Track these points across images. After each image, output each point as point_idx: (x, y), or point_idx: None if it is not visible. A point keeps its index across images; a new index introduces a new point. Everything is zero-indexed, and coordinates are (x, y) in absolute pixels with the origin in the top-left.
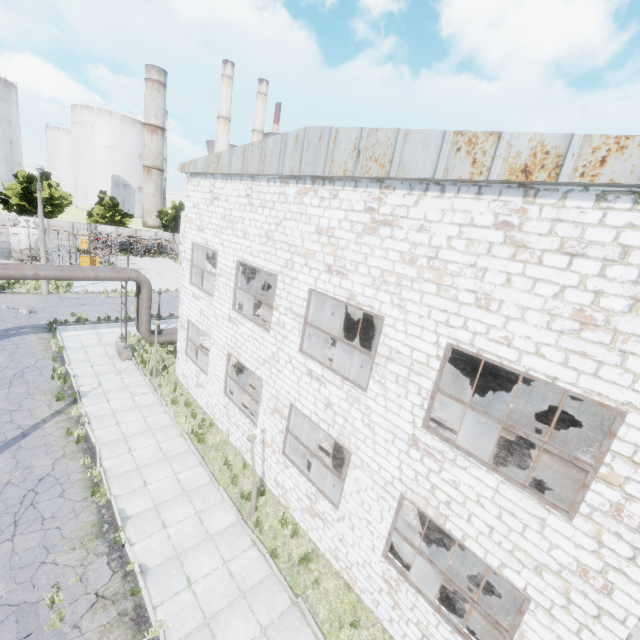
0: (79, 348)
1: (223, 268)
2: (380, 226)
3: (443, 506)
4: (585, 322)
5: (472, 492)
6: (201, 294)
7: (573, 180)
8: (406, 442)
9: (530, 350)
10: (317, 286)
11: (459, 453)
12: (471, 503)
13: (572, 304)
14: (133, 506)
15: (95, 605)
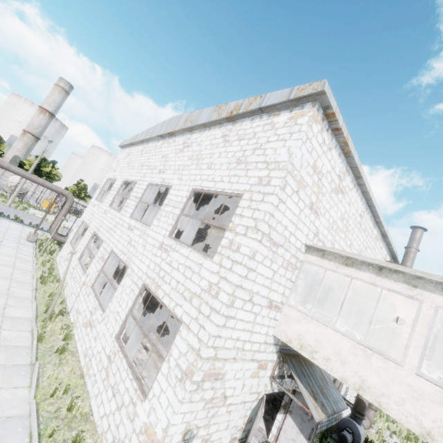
0: (4, 227)
1: (115, 186)
2: (185, 148)
3: (160, 280)
4: (239, 162)
5: (177, 263)
6: (97, 203)
7: (242, 111)
8: (157, 247)
9: (219, 180)
10: (152, 181)
11: (178, 243)
12: (174, 271)
13: (237, 157)
14: None
15: None
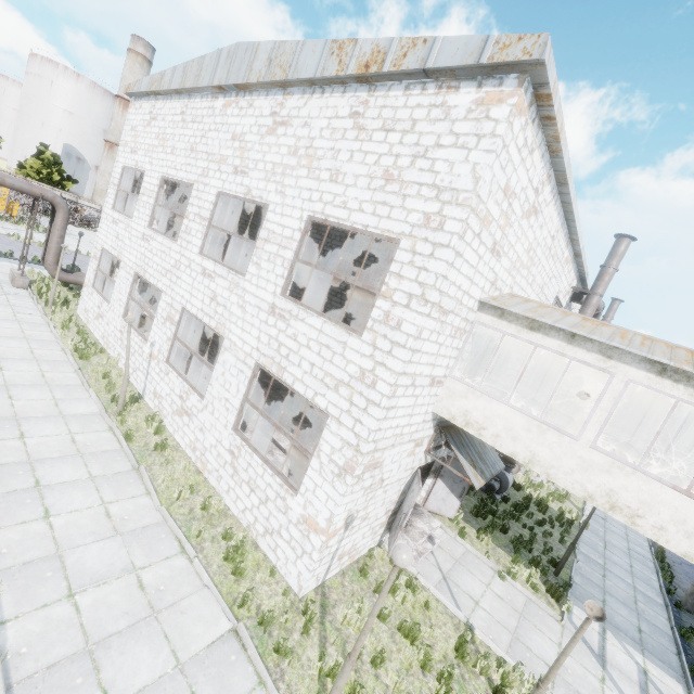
0: None
1: (147, 187)
2: (279, 127)
3: (284, 360)
4: (388, 179)
5: (305, 339)
6: (121, 217)
7: (390, 70)
8: (267, 312)
9: (356, 208)
10: (224, 188)
11: (302, 308)
12: (303, 349)
13: (383, 167)
14: None
15: None
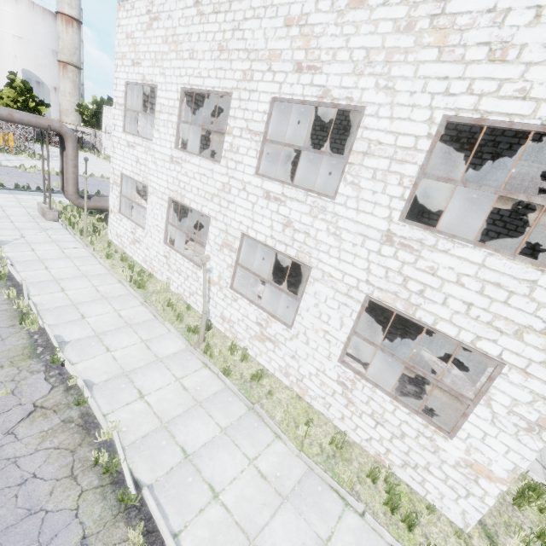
0: None
1: (164, 102)
2: None
3: (415, 296)
4: None
5: (452, 274)
6: (137, 140)
7: None
8: (378, 240)
9: None
10: (282, 92)
11: (442, 236)
12: (449, 285)
13: None
14: (71, 333)
15: (32, 414)
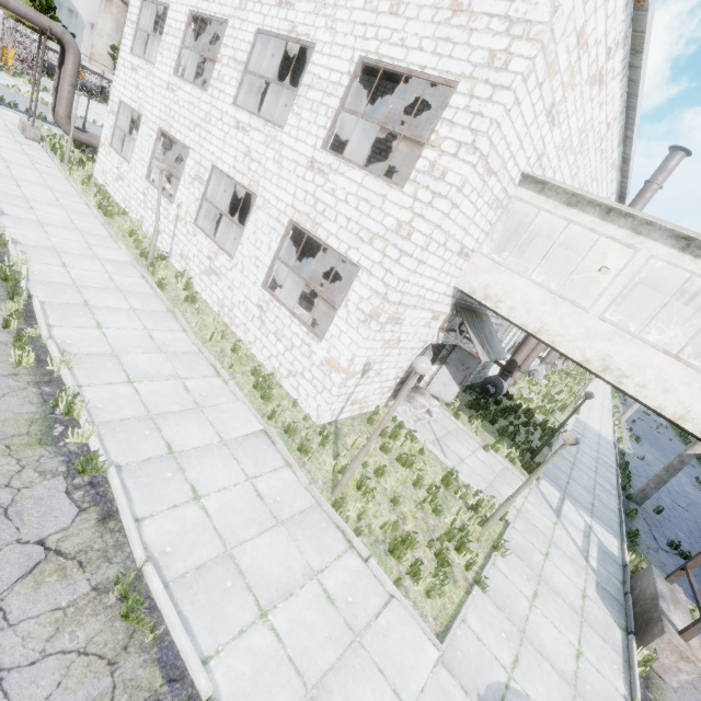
0: None
1: (172, 24)
2: None
3: (319, 216)
4: (456, 10)
5: (343, 193)
6: (141, 63)
7: None
8: (305, 167)
9: (415, 46)
10: (264, 24)
11: (343, 161)
12: (340, 204)
13: None
14: (13, 211)
15: None
